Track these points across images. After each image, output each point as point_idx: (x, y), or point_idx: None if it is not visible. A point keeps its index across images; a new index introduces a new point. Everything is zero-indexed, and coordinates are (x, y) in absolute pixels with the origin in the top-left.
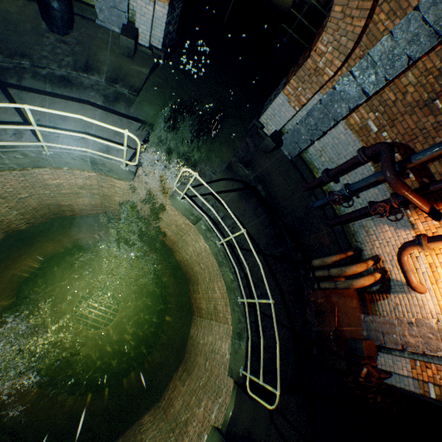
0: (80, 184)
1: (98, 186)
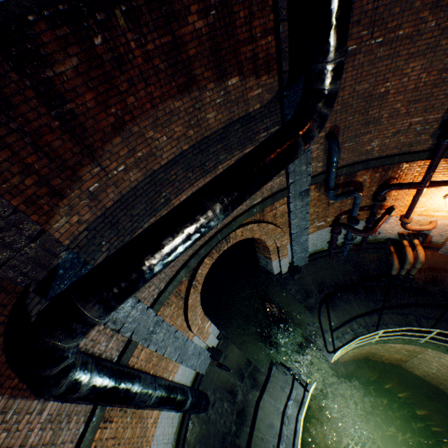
0: None
1: None
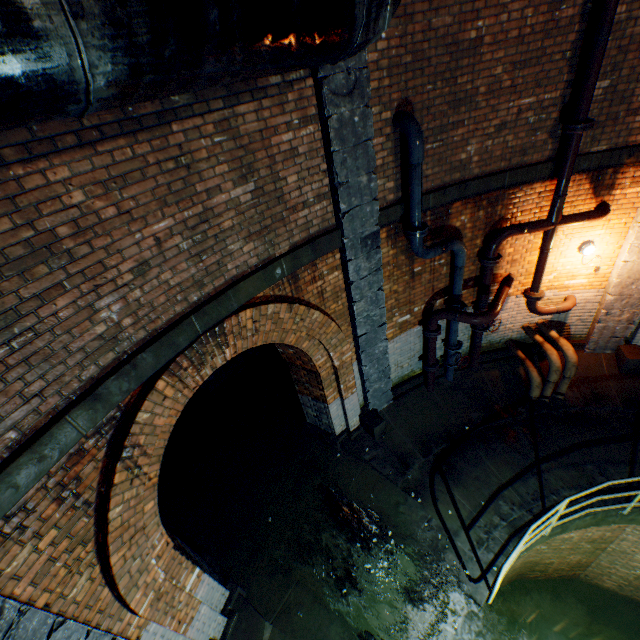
0: None
1: None
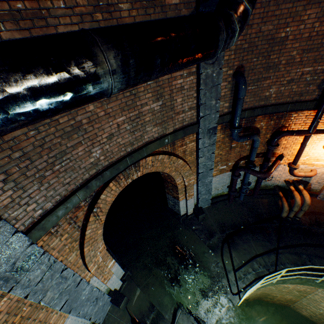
0: None
1: None
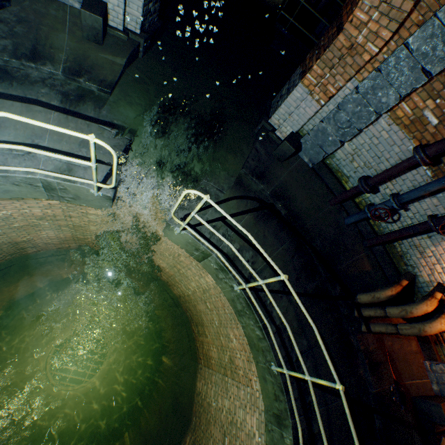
0: (38, 216)
1: (64, 216)
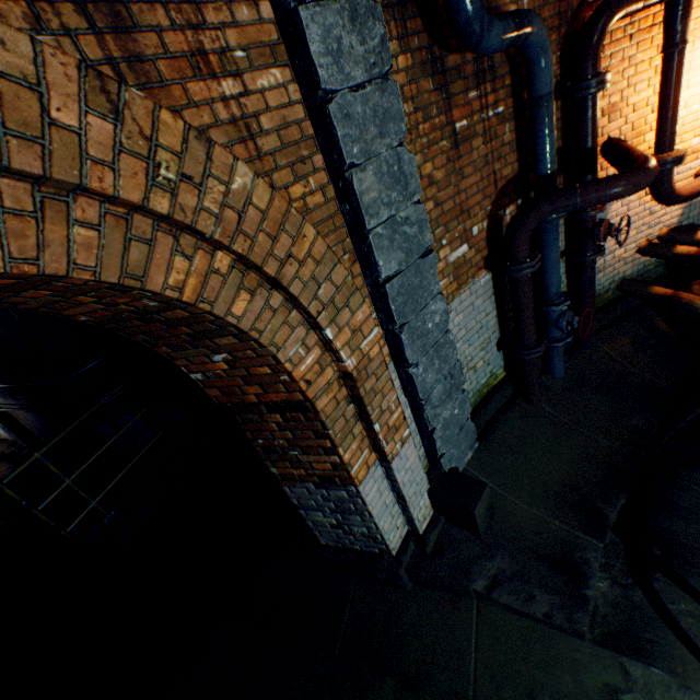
0: None
1: None
